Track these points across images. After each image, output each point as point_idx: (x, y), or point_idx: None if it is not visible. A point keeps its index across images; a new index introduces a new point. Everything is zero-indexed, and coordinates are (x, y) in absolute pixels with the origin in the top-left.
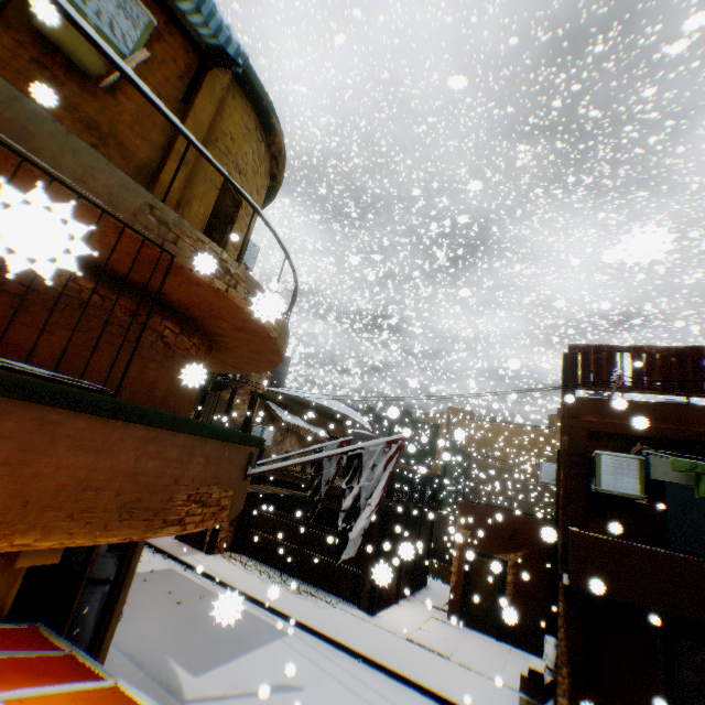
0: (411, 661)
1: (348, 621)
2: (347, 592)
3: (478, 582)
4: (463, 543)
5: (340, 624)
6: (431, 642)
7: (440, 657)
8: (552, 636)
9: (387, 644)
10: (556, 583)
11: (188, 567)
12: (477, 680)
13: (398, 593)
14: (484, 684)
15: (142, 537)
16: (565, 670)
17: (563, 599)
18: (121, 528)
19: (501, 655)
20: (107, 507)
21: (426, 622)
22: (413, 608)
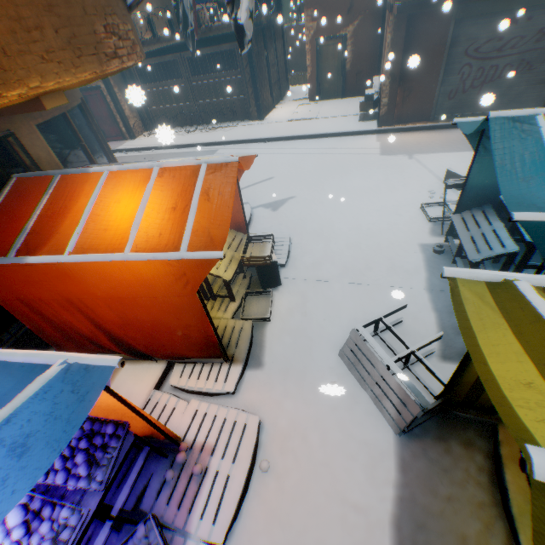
0: (295, 129)
1: (250, 130)
2: (241, 115)
3: (327, 65)
4: (312, 38)
5: (246, 132)
6: (303, 117)
7: (310, 121)
8: (378, 77)
9: (278, 129)
10: (383, 36)
11: (128, 152)
12: (334, 121)
13: (273, 102)
14: (338, 121)
15: (102, 71)
16: (388, 83)
17: (391, 33)
18: (84, 65)
19: (346, 105)
20: (59, 47)
21: (297, 110)
22: (286, 107)
